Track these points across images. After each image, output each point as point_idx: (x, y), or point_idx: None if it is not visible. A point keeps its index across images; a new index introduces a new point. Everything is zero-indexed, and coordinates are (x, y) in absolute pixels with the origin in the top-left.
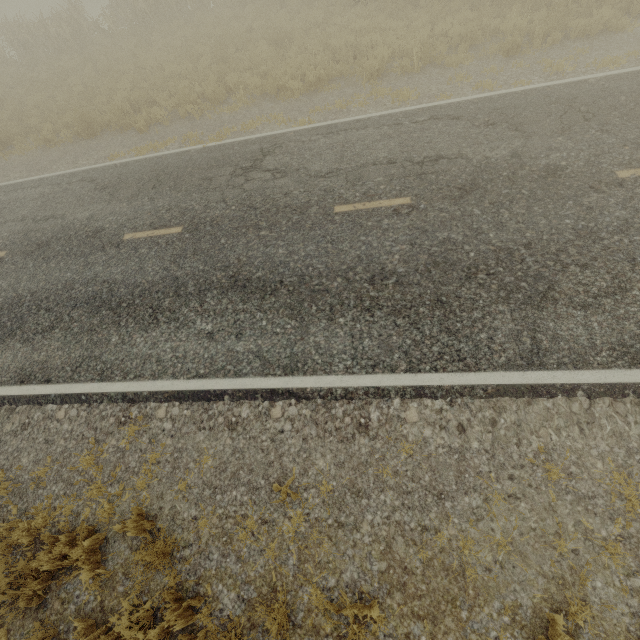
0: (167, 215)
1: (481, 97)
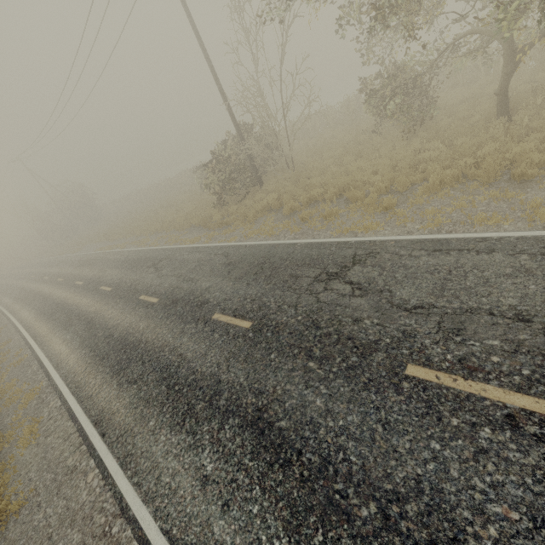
0: (68, 275)
1: (143, 249)
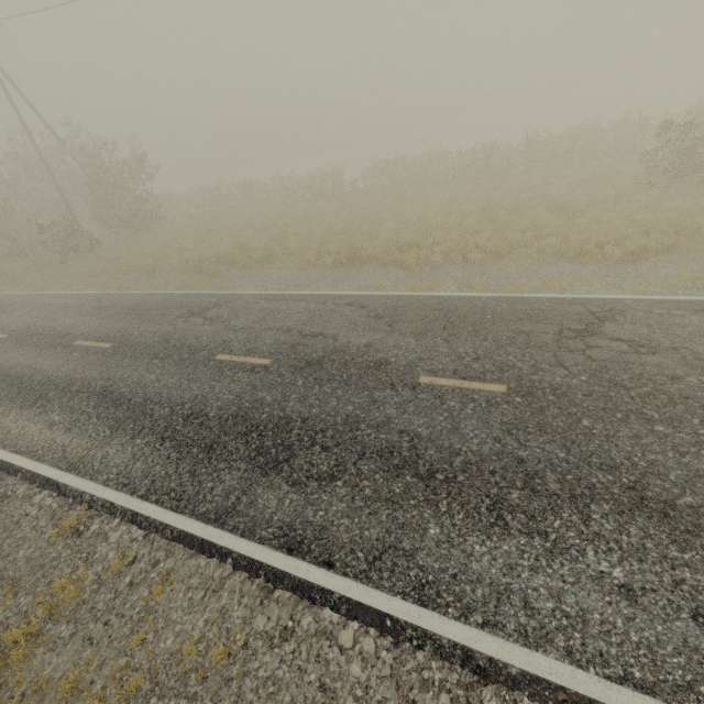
0: (476, 365)
1: None
